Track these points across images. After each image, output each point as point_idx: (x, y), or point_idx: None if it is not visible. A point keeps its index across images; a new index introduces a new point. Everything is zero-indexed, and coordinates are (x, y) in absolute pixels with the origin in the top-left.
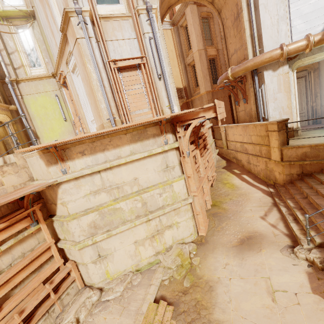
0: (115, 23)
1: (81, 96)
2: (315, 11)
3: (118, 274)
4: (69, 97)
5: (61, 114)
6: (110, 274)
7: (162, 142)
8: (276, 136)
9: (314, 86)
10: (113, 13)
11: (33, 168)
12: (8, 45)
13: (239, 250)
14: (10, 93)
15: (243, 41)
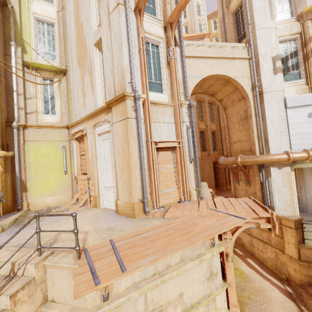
0: (159, 108)
1: (100, 158)
2: (306, 133)
3: None
4: (79, 151)
5: (62, 166)
6: None
7: (209, 244)
8: (293, 233)
9: (298, 180)
10: (160, 101)
11: (55, 283)
12: (29, 90)
13: None
14: (12, 137)
15: (250, 138)
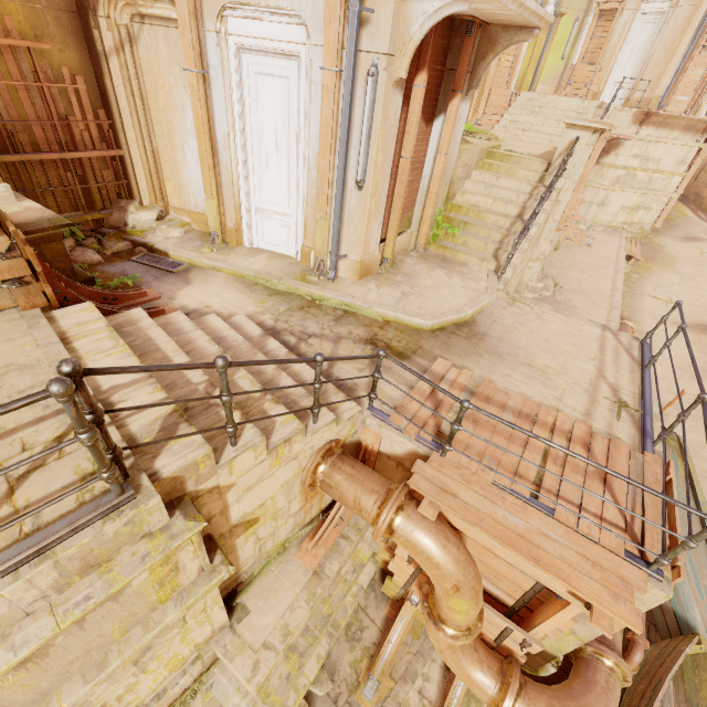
0: None
1: (627, 47)
2: None
3: (598, 222)
4: (592, 30)
5: (563, 48)
6: (595, 219)
7: (696, 139)
8: None
9: None
10: None
11: (614, 120)
12: None
13: (683, 240)
14: None
15: None
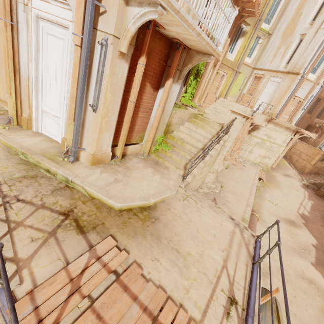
0: (307, 82)
1: (264, 92)
2: None
3: (248, 159)
4: (252, 83)
5: (240, 86)
6: (247, 158)
7: (290, 134)
8: (320, 156)
9: None
10: (310, 79)
11: (257, 118)
12: None
13: (284, 175)
14: None
15: None
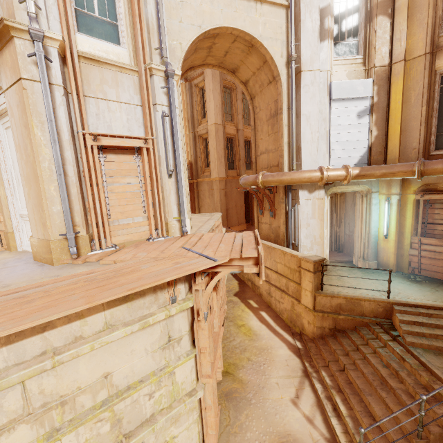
0: (107, 72)
1: (6, 165)
2: (352, 142)
3: None
4: None
5: None
6: None
7: (167, 299)
8: (311, 278)
9: (339, 211)
10: (107, 58)
11: None
12: None
13: None
14: None
15: (279, 145)
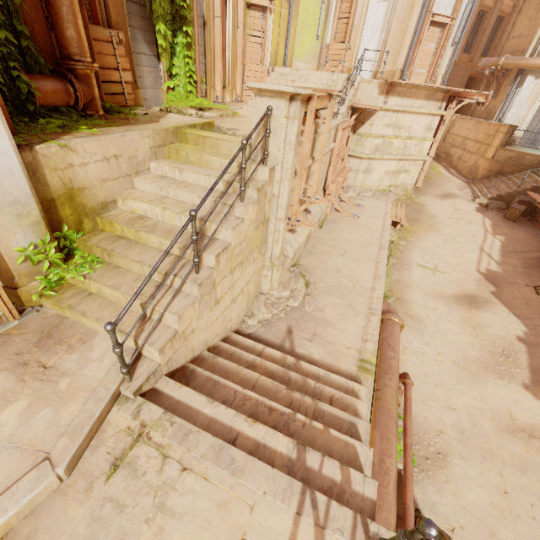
0: None
1: (368, 25)
2: None
3: (367, 187)
4: (338, 12)
5: (316, 29)
6: (364, 185)
7: (438, 107)
8: (501, 137)
9: None
10: None
11: (363, 91)
12: None
13: (441, 198)
14: None
15: (533, 32)
